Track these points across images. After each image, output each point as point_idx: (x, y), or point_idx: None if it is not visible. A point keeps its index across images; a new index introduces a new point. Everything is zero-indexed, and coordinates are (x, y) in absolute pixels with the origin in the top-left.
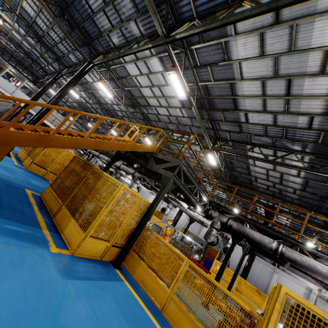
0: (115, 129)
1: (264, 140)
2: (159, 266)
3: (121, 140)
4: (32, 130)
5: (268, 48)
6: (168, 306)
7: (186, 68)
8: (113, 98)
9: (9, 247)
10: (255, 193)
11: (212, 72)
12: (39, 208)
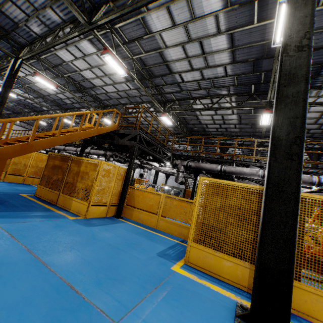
0: (69, 118)
1: (200, 92)
2: (147, 205)
3: (84, 128)
4: (4, 144)
5: (177, 19)
6: (159, 224)
7: (117, 46)
8: (56, 89)
9: (44, 222)
10: (202, 137)
11: (141, 45)
12: (41, 202)
